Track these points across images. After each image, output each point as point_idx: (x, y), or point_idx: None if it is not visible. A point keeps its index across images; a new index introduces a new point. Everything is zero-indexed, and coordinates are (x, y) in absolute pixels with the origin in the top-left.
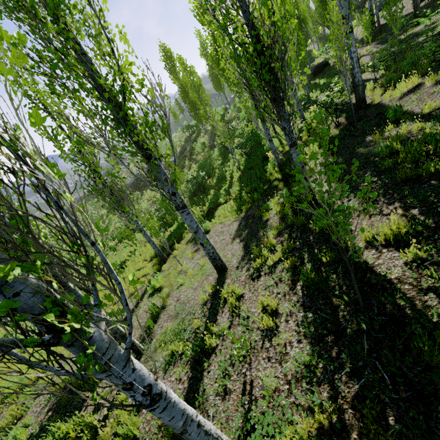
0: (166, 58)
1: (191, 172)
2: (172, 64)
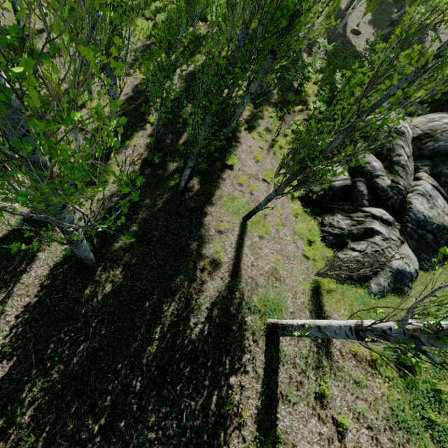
0: None
1: None
2: None
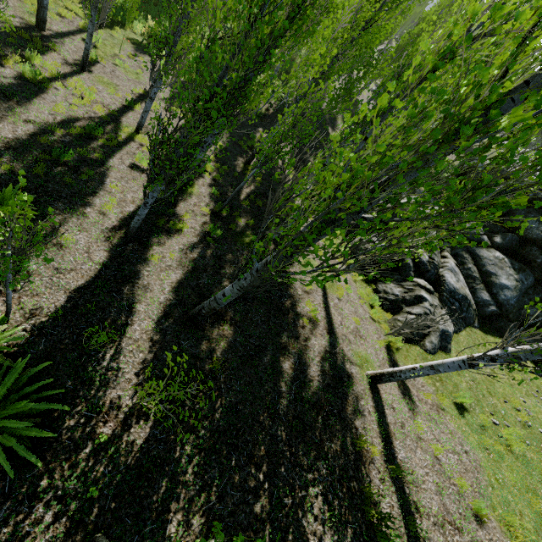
0: None
1: None
2: None
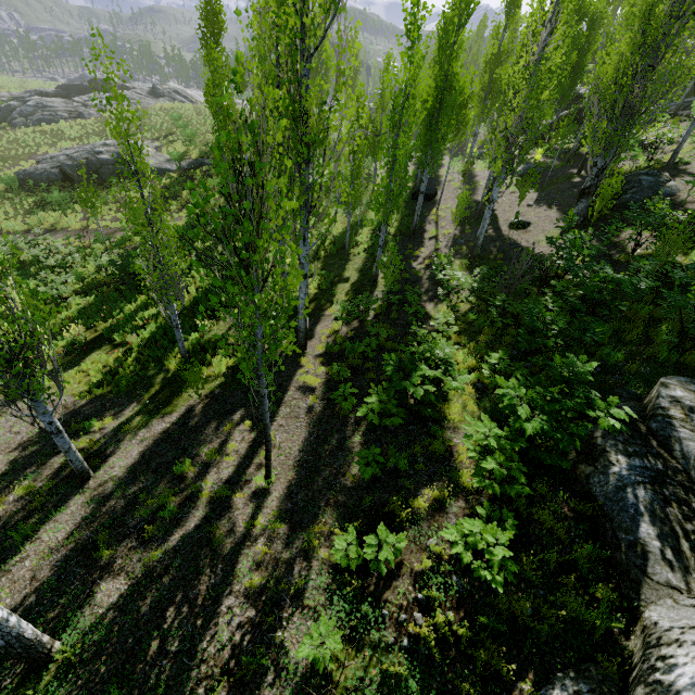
0: (206, 17)
1: (178, 217)
2: (212, 33)
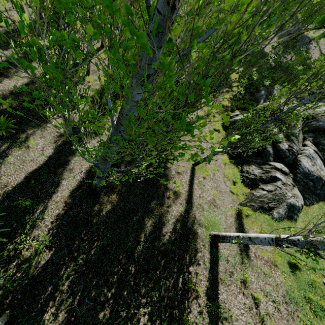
0: None
1: None
2: None
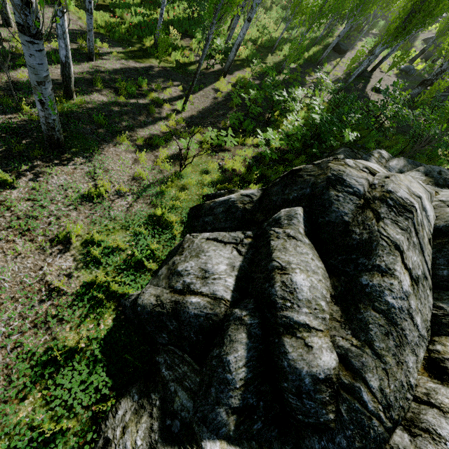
0: None
1: None
2: None
